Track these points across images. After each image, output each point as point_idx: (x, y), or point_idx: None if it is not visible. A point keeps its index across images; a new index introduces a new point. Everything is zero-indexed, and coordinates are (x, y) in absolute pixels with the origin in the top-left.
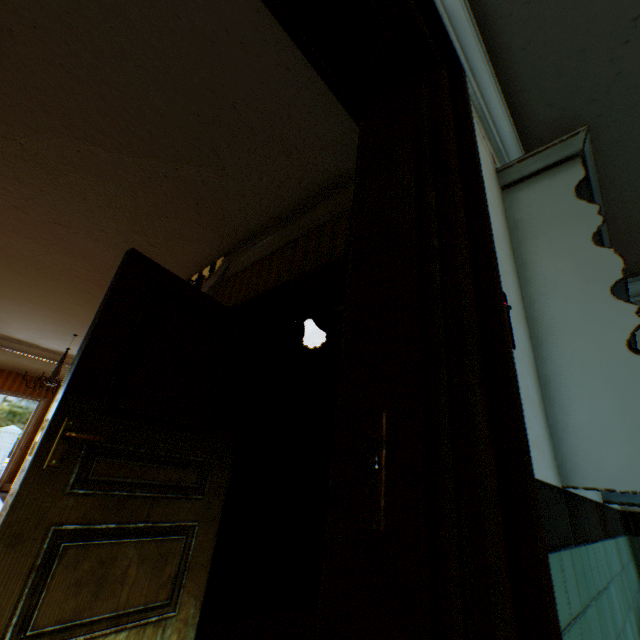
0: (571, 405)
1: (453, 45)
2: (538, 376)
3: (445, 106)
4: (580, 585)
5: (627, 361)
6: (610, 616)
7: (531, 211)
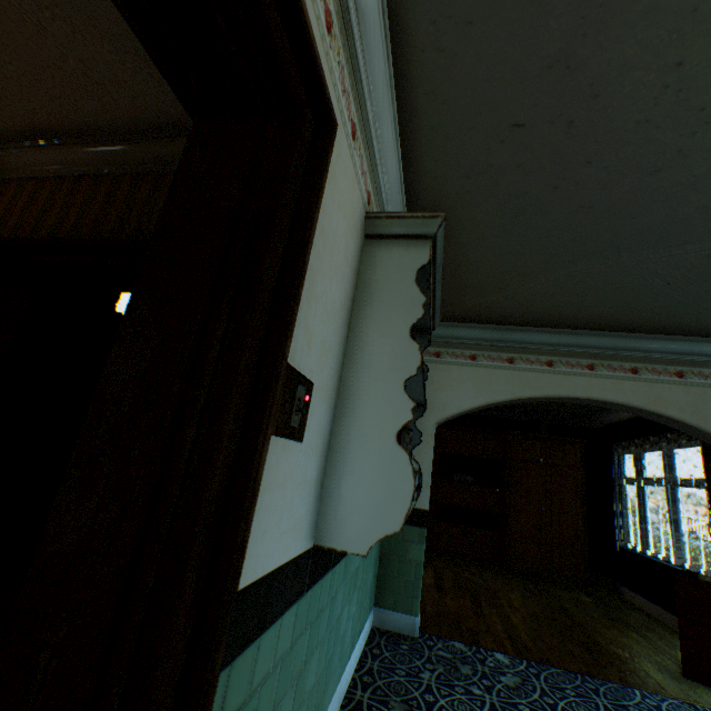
0: (344, 477)
1: (356, 53)
2: (330, 445)
3: (287, 189)
4: (299, 624)
5: (392, 449)
6: (328, 618)
7: (380, 276)
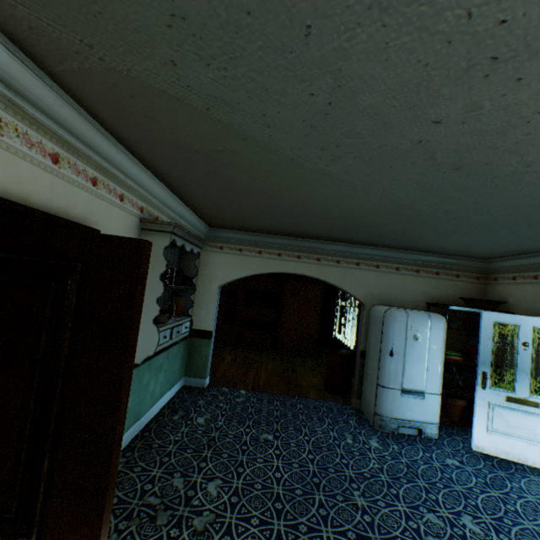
0: None
1: (115, 174)
2: None
3: None
4: None
5: (152, 326)
6: (138, 384)
7: None
